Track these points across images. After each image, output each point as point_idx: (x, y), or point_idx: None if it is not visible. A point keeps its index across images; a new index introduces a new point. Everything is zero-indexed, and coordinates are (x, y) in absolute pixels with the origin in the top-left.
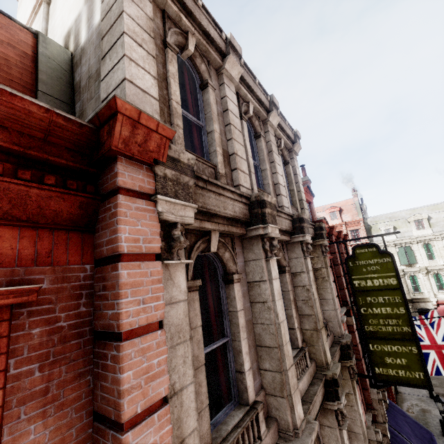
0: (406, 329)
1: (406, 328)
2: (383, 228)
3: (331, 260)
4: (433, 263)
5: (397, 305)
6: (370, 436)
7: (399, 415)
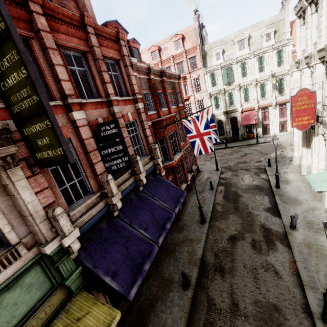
0: (36, 99)
1: (35, 97)
2: (214, 53)
3: (37, 42)
4: (245, 80)
5: (18, 65)
6: (49, 214)
7: (163, 186)
